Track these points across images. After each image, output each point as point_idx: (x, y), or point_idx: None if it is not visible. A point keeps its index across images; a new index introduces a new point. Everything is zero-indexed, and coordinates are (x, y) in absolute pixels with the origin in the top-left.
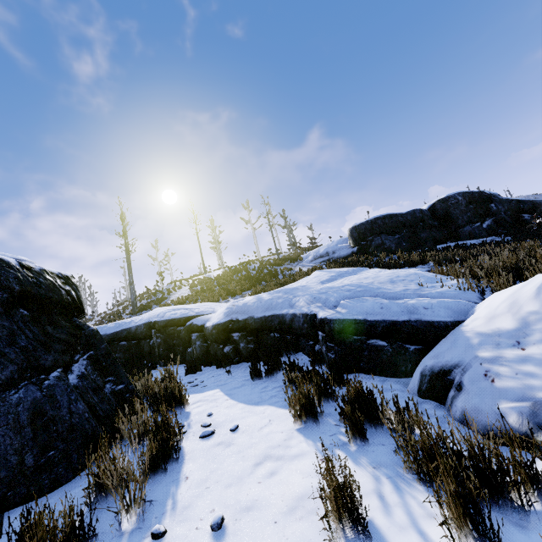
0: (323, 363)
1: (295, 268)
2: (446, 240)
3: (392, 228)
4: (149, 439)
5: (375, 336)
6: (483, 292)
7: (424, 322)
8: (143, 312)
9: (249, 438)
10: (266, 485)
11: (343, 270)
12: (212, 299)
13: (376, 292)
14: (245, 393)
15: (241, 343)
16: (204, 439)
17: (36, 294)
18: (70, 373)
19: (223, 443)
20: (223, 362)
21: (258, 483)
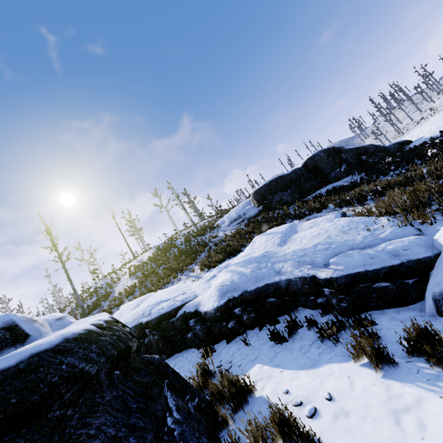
0: (331, 311)
1: (218, 234)
2: (322, 185)
3: (284, 186)
4: (282, 440)
5: (378, 280)
6: (411, 224)
7: (414, 261)
8: (94, 312)
9: (354, 401)
10: (432, 439)
11: (283, 230)
12: (165, 281)
13: (350, 245)
14: (289, 359)
15: (244, 315)
16: (316, 418)
17: (123, 350)
18: (172, 411)
19: (338, 414)
20: (239, 338)
21: (423, 440)
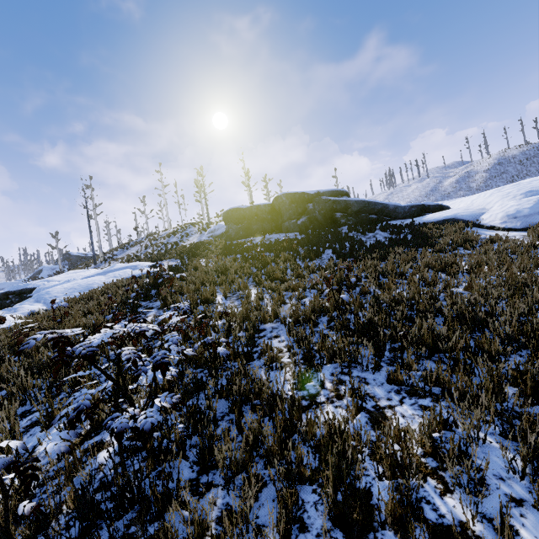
0: None
1: (194, 239)
2: (273, 231)
3: (237, 219)
4: None
5: None
6: None
7: None
8: (102, 263)
9: None
10: None
11: (113, 268)
12: None
13: (39, 297)
14: None
15: None
16: None
17: None
18: None
19: None
20: None
21: None
